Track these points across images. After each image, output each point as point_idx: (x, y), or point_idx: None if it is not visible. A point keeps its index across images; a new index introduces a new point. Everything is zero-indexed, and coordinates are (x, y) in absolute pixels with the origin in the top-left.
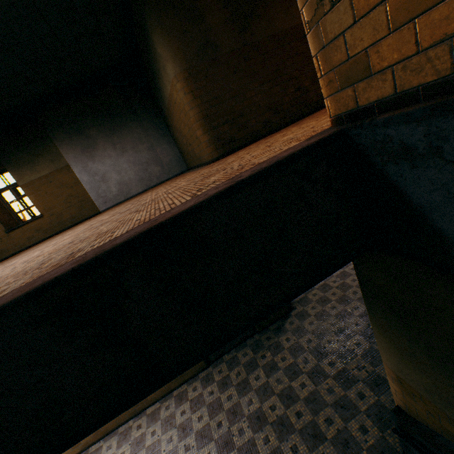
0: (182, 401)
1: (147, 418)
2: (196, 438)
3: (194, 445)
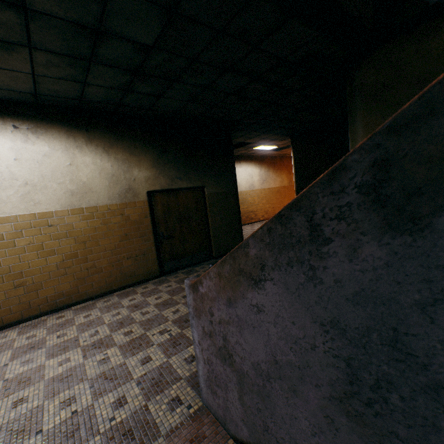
0: (129, 295)
1: (73, 311)
2: (157, 306)
3: (155, 310)
